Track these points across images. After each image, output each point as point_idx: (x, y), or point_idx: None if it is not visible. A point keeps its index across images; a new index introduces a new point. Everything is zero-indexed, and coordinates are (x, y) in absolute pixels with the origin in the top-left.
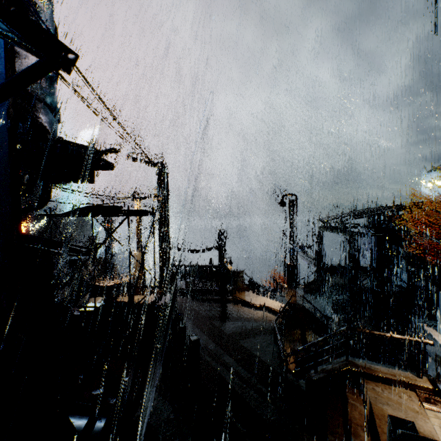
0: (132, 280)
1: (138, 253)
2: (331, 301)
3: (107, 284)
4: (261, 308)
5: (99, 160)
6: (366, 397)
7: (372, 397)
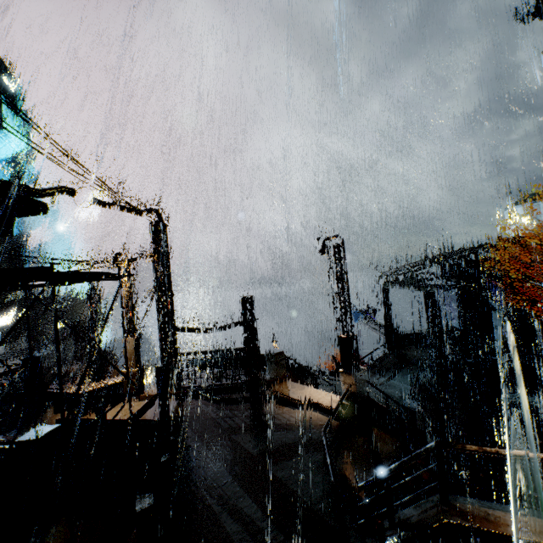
0: (122, 379)
1: (128, 339)
2: (409, 382)
3: (83, 390)
4: (308, 406)
5: (7, 195)
6: None
7: None
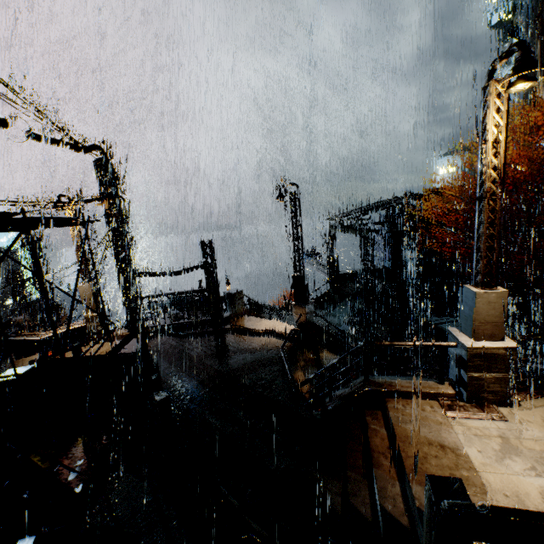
0: (84, 324)
1: (85, 286)
2: (346, 312)
3: (44, 336)
4: (266, 334)
5: None
6: (387, 417)
7: (394, 417)
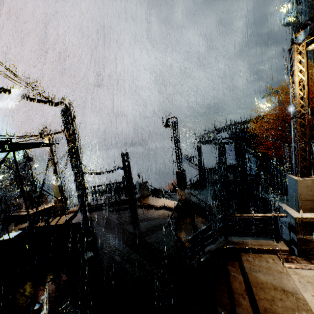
0: (54, 204)
1: (55, 181)
2: (210, 192)
3: (30, 212)
4: (161, 208)
5: None
6: (242, 266)
7: (247, 267)
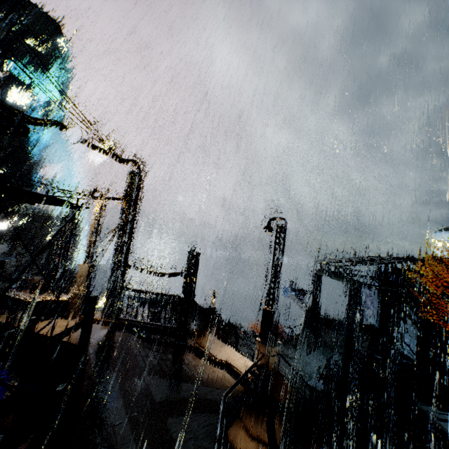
0: (69, 298)
1: (84, 265)
2: (320, 363)
3: (33, 300)
4: (221, 365)
5: None
6: None
7: None
